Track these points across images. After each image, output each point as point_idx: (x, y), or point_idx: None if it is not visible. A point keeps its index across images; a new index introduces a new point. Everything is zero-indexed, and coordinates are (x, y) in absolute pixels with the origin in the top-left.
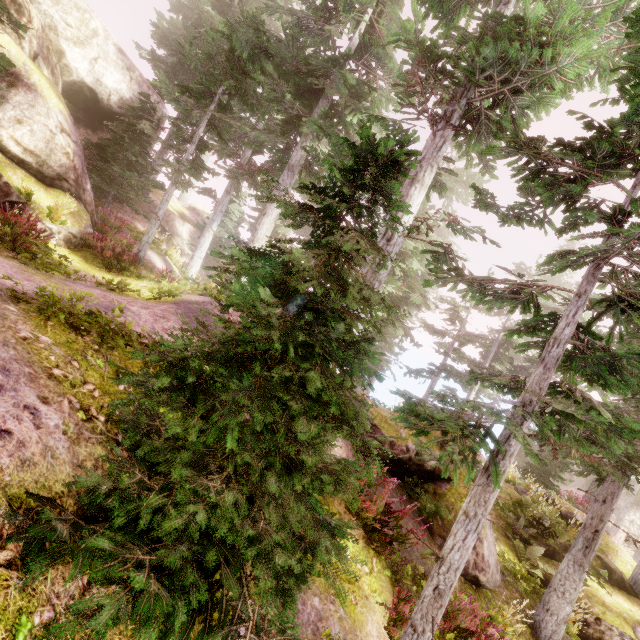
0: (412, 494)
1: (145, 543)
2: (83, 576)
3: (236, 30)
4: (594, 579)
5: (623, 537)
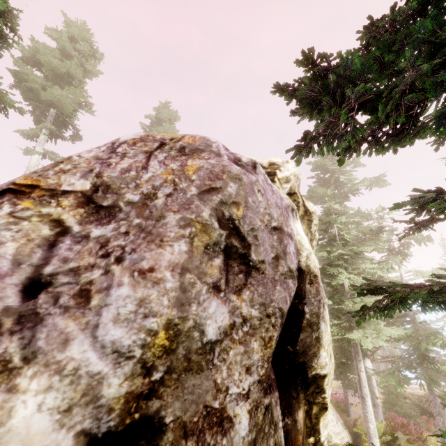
0: None
1: None
2: None
3: None
4: None
5: None
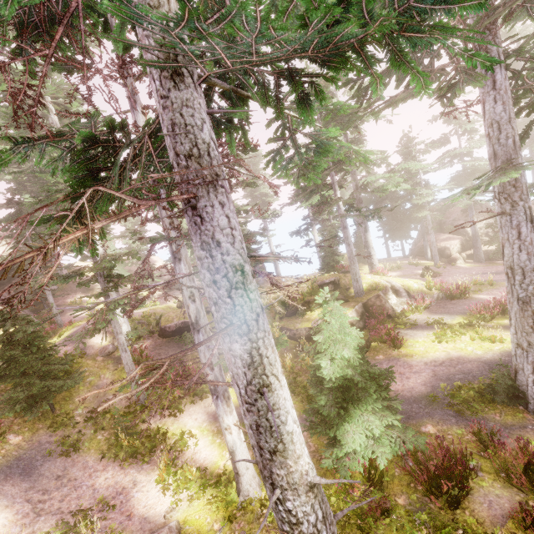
0: (182, 340)
1: (12, 405)
2: (13, 418)
3: (1, 221)
4: (320, 309)
5: (457, 246)
